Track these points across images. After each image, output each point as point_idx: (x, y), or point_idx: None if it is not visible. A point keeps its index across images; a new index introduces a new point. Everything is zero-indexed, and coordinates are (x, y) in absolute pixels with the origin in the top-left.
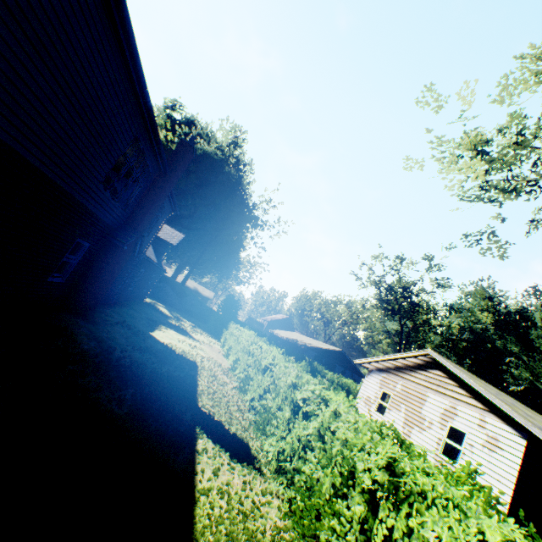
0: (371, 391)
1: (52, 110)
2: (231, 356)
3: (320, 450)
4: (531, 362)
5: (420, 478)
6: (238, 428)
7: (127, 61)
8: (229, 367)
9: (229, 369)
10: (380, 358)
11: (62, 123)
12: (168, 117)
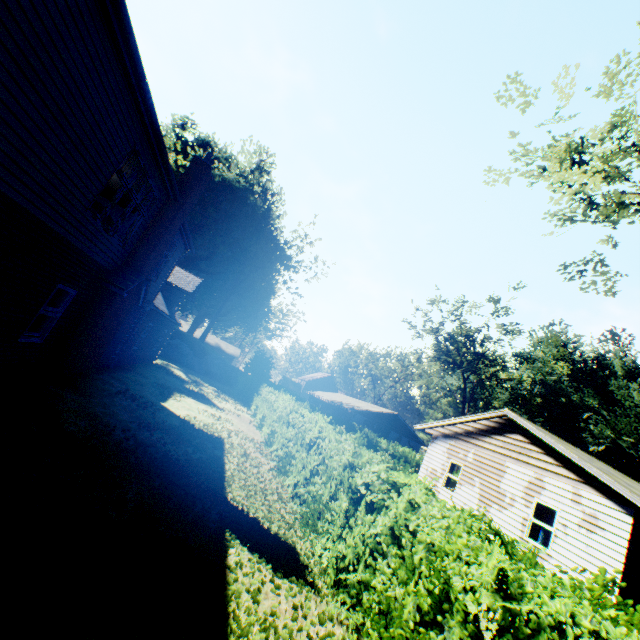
0: (437, 462)
1: (7, 100)
2: (265, 427)
3: (395, 556)
4: (612, 418)
5: (551, 603)
6: (280, 525)
7: (116, 39)
8: (264, 442)
9: (263, 445)
10: (446, 422)
11: (24, 120)
12: (177, 137)
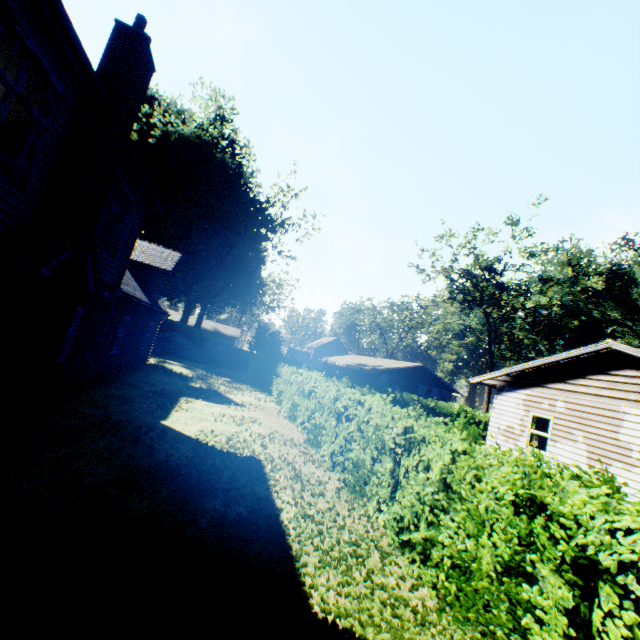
0: (511, 418)
1: None
2: (301, 418)
3: None
4: (638, 327)
5: None
6: None
7: None
8: (308, 442)
9: (308, 445)
10: (516, 369)
11: None
12: None
